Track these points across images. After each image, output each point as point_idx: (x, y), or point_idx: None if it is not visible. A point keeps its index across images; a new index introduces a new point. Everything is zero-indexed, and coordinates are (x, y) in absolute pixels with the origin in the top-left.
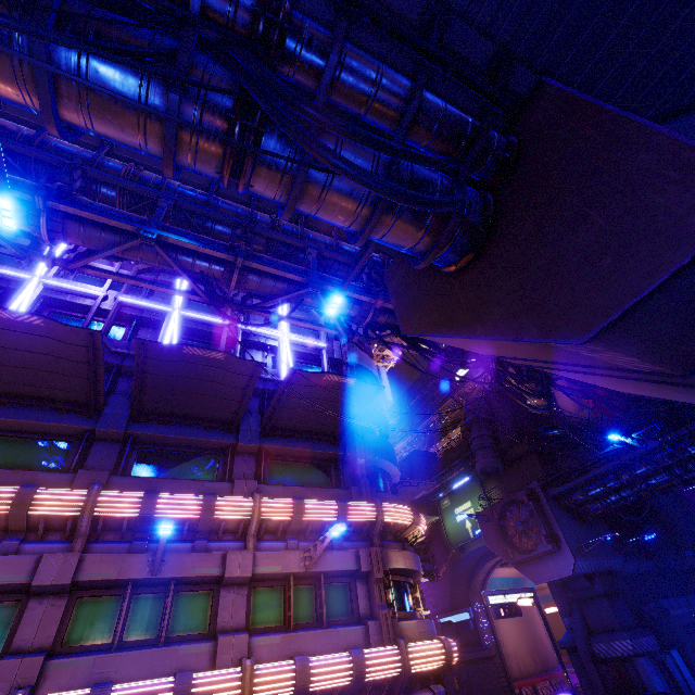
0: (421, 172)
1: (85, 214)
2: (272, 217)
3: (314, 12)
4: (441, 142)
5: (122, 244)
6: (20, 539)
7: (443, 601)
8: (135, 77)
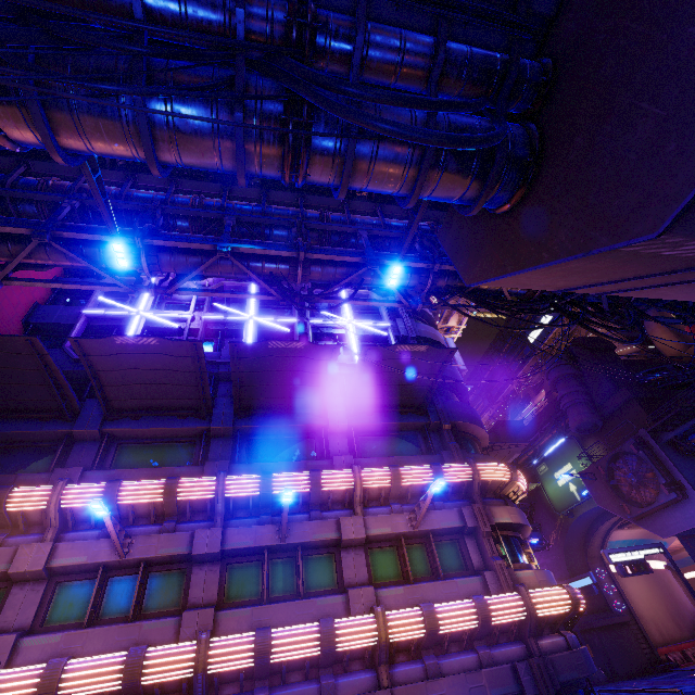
0: (458, 120)
1: (173, 244)
2: (319, 211)
3: (333, 5)
4: (472, 86)
5: (204, 263)
6: (174, 520)
7: (559, 569)
8: (207, 108)
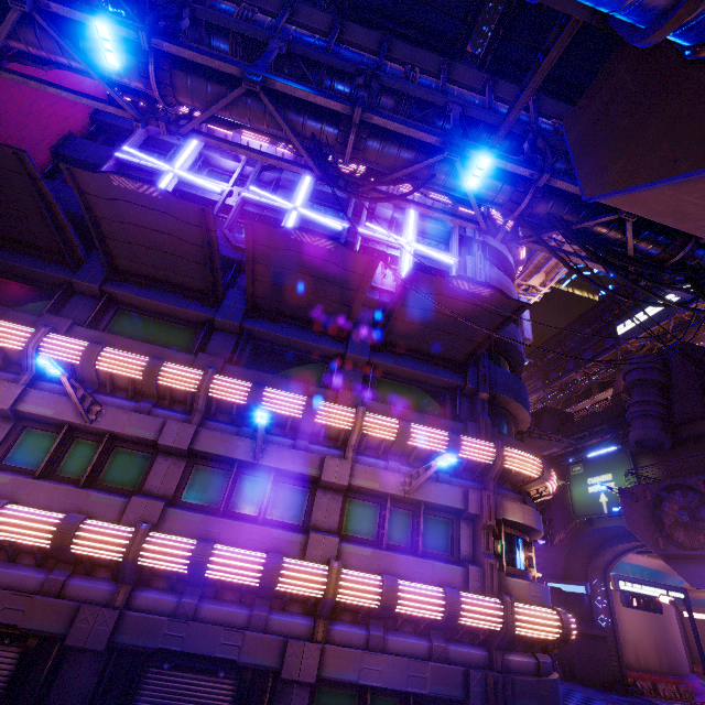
0: None
1: (188, 54)
2: (405, 67)
3: None
4: None
5: (226, 95)
6: (152, 403)
7: (554, 566)
8: None
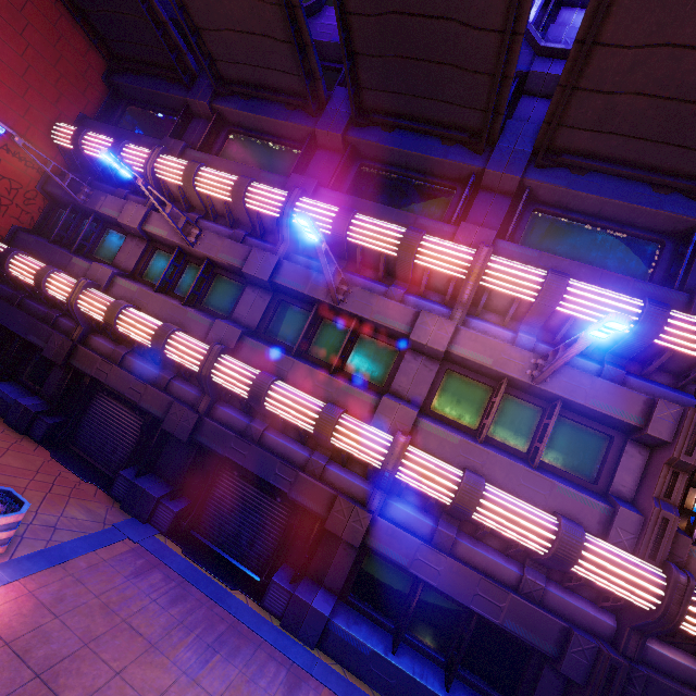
0: None
1: None
2: None
3: None
4: None
5: None
6: (246, 232)
7: None
8: None
